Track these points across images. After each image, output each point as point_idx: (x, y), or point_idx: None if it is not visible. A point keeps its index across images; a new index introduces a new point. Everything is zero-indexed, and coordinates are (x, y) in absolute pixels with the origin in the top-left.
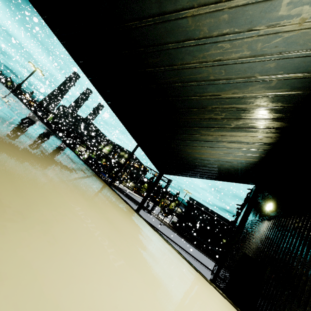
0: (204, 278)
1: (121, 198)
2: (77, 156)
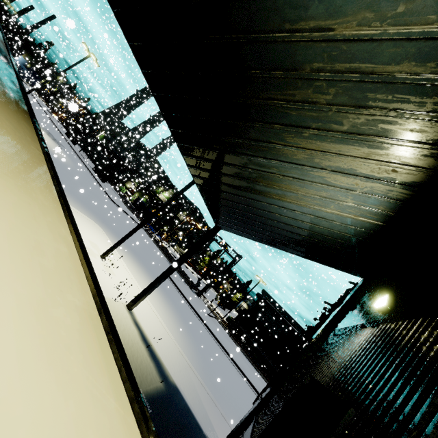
0: (116, 360)
1: (42, 152)
2: (17, 84)
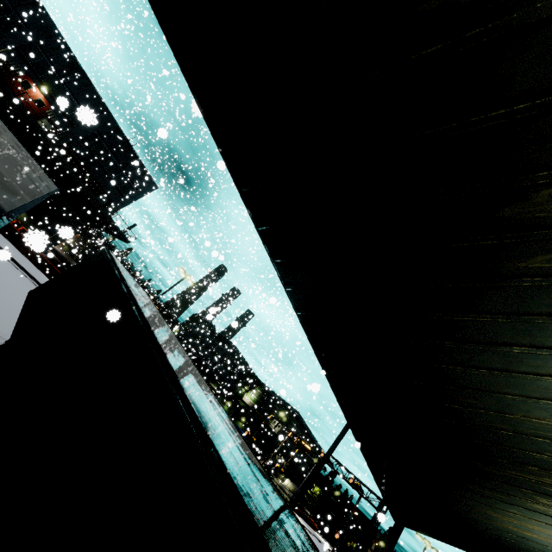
0: None
1: None
2: None
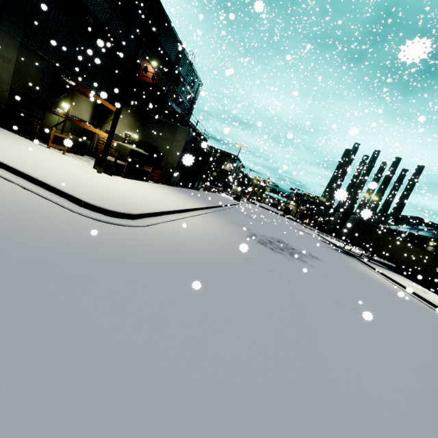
0: None
1: None
2: None
